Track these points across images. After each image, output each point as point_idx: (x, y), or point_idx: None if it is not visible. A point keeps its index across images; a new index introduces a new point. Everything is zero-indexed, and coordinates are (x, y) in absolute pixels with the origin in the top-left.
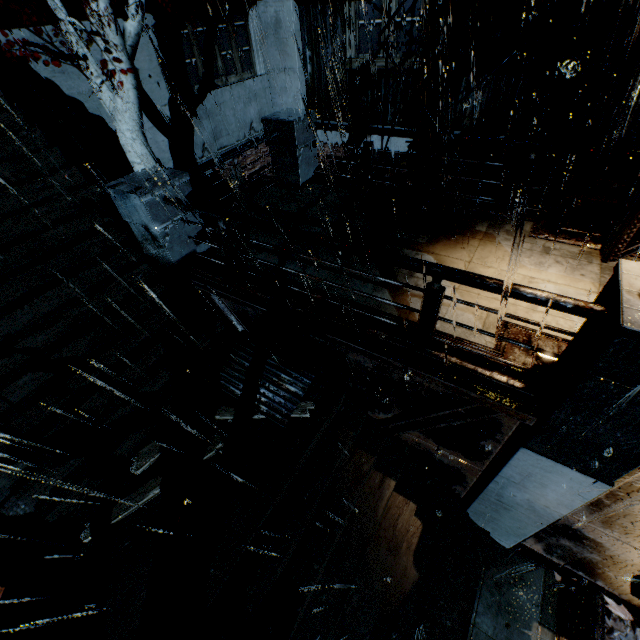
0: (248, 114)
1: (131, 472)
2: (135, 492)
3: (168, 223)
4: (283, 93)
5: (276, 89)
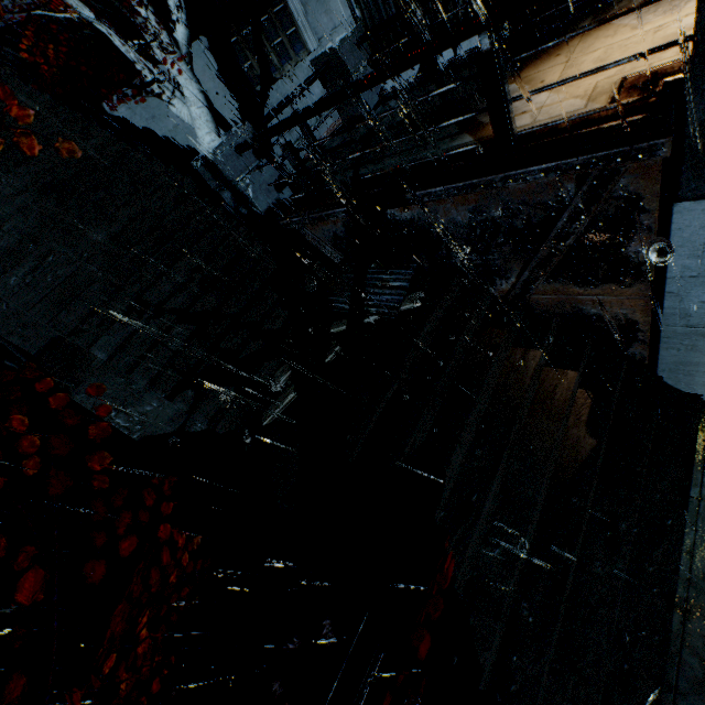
0: (313, 95)
1: (272, 392)
2: (276, 401)
3: (246, 173)
4: None
5: None
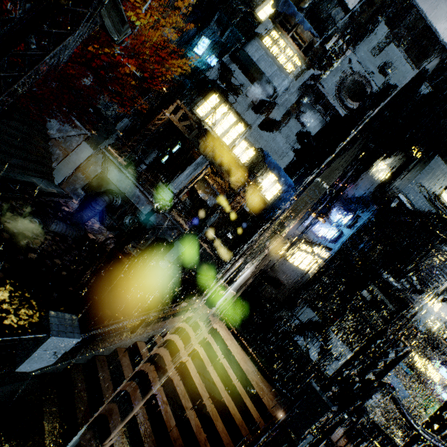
0: None
1: None
2: None
3: None
4: None
5: None
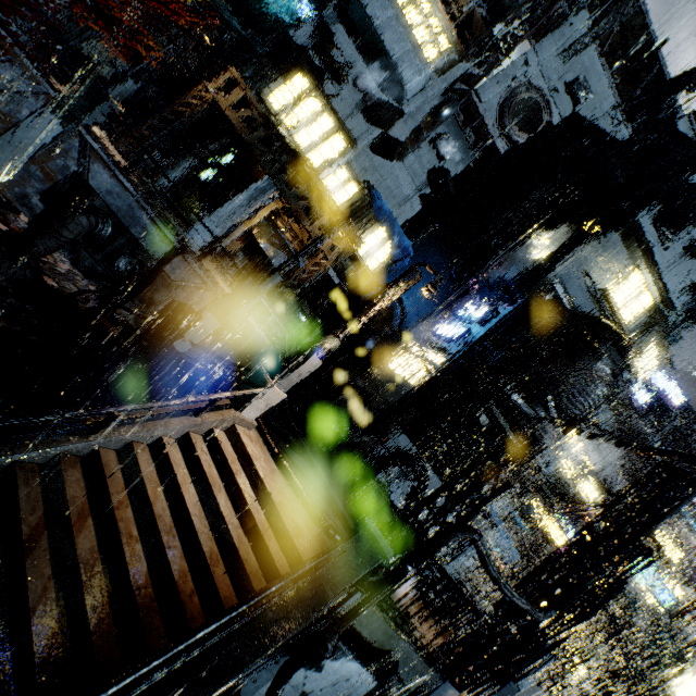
0: None
1: None
2: None
3: None
4: None
5: None
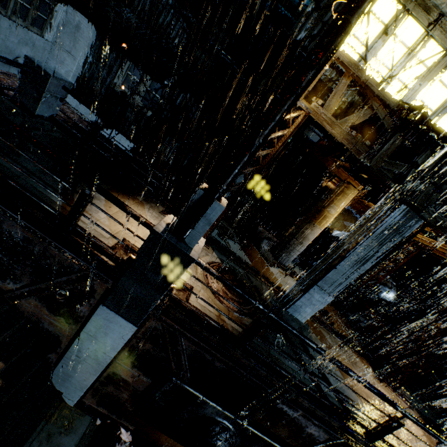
0: (19, 50)
1: None
2: None
3: None
4: (59, 63)
5: (55, 57)
